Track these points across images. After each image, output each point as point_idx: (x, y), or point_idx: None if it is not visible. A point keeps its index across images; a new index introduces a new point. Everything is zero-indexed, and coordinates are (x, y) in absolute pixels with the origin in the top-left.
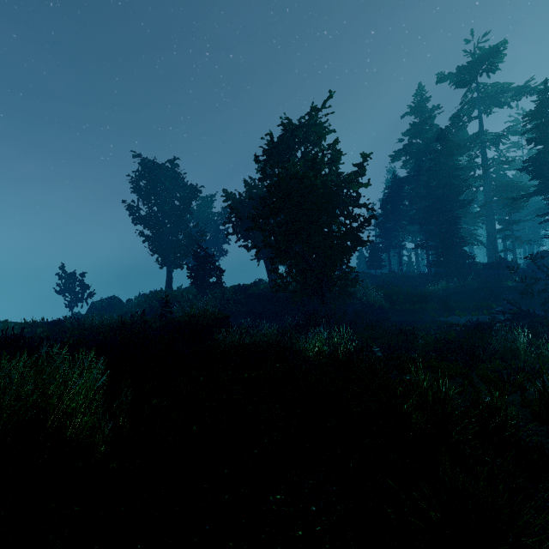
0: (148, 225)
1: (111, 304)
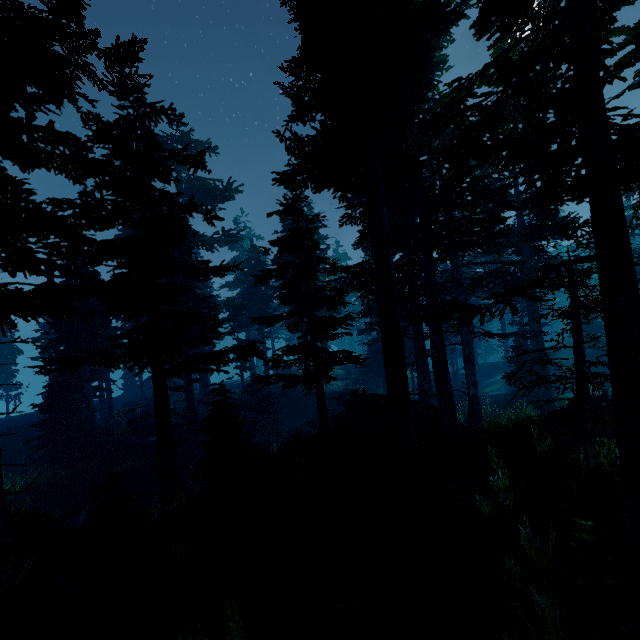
0: None
1: None
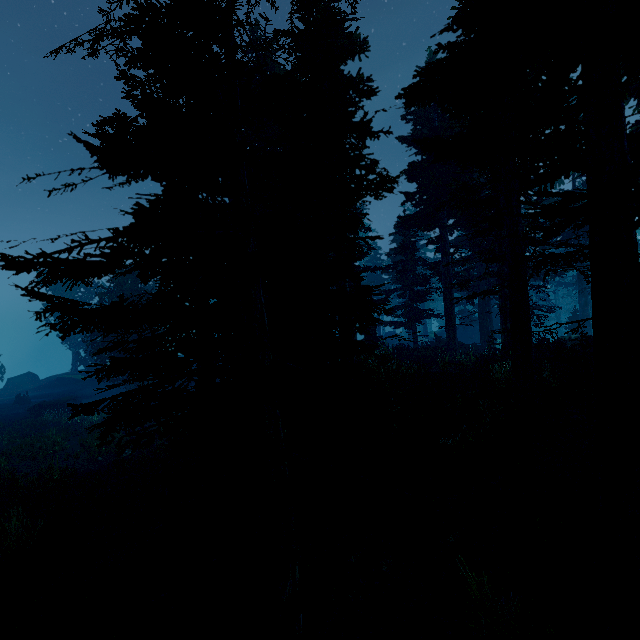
0: (57, 314)
1: (24, 379)
